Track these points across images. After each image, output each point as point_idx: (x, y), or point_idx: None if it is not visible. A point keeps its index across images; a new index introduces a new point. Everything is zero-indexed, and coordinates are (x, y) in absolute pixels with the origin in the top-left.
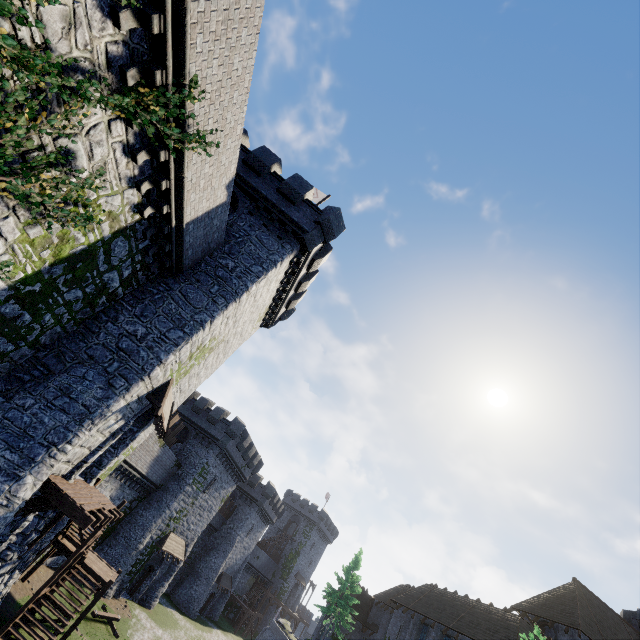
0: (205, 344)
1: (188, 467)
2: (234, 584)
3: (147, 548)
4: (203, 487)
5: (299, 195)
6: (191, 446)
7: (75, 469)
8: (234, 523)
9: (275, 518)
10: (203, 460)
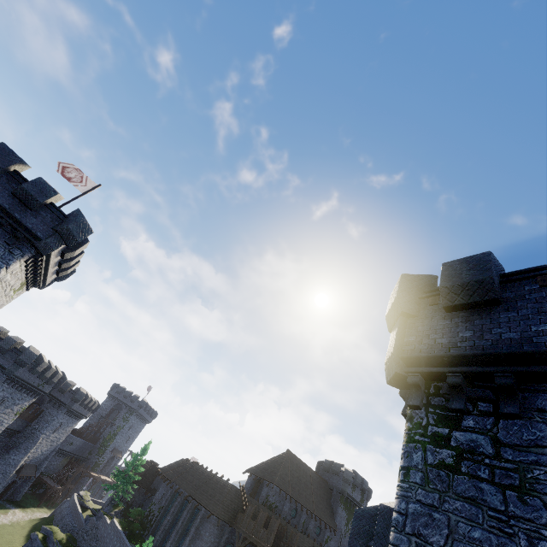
0: None
1: None
2: (40, 470)
3: None
4: None
5: (37, 202)
6: None
7: None
8: (39, 424)
9: (89, 413)
10: None
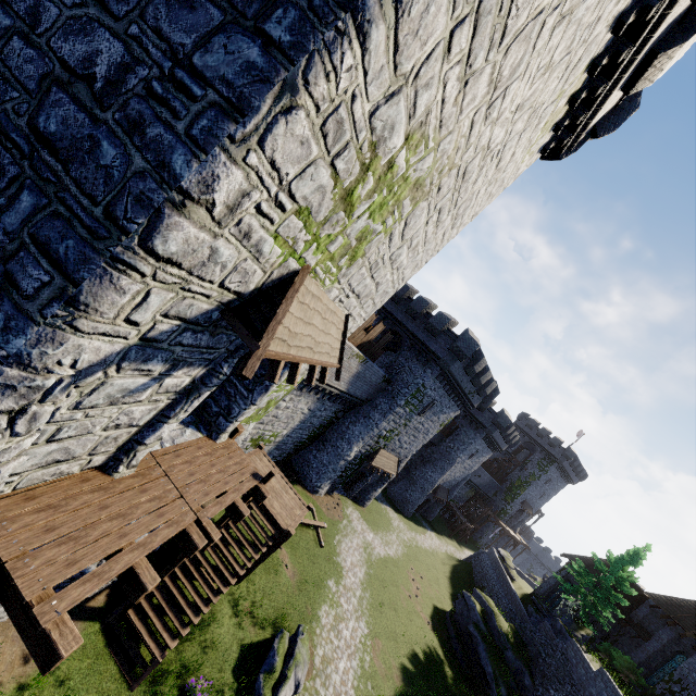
0: (391, 156)
1: (399, 385)
2: (451, 496)
3: (356, 459)
4: (418, 410)
5: None
6: (404, 359)
7: (122, 454)
8: (454, 443)
9: (505, 447)
10: (418, 380)
